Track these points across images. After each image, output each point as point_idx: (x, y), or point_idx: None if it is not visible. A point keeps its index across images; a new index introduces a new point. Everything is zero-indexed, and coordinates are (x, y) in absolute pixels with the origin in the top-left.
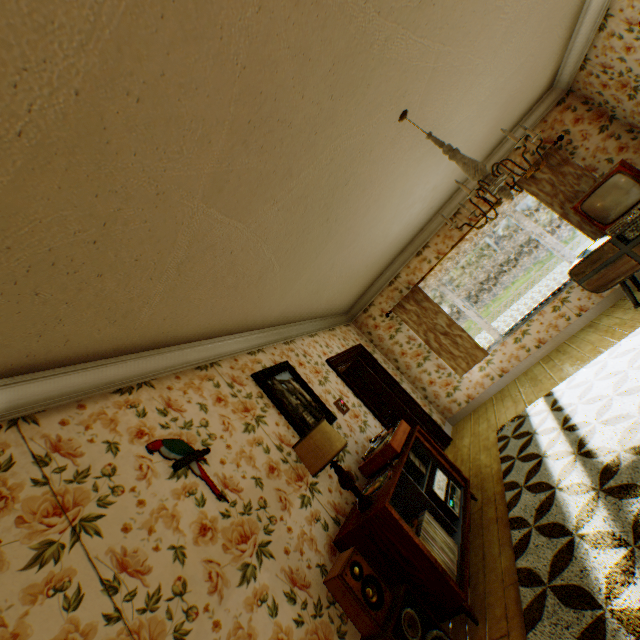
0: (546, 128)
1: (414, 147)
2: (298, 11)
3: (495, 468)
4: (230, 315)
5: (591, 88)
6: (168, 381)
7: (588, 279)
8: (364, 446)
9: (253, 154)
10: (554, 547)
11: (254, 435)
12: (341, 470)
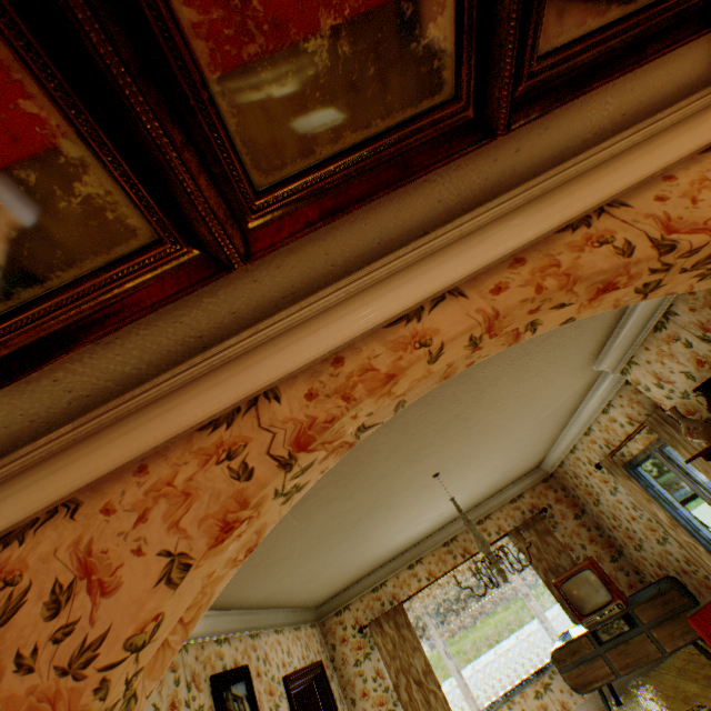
0: (534, 495)
1: (436, 489)
2: (403, 435)
3: None
4: (228, 589)
5: (567, 481)
6: None
7: (569, 670)
8: None
9: (337, 486)
10: None
11: None
12: None
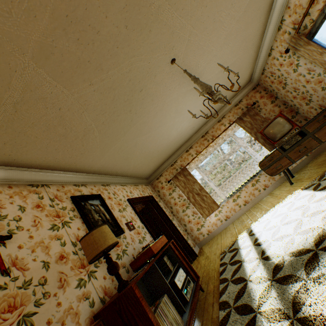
0: (248, 99)
1: (181, 84)
2: None
3: (217, 270)
4: (63, 156)
5: (267, 83)
6: (0, 187)
7: (268, 168)
8: (139, 252)
9: (72, 41)
10: (244, 322)
11: (57, 233)
12: (110, 260)
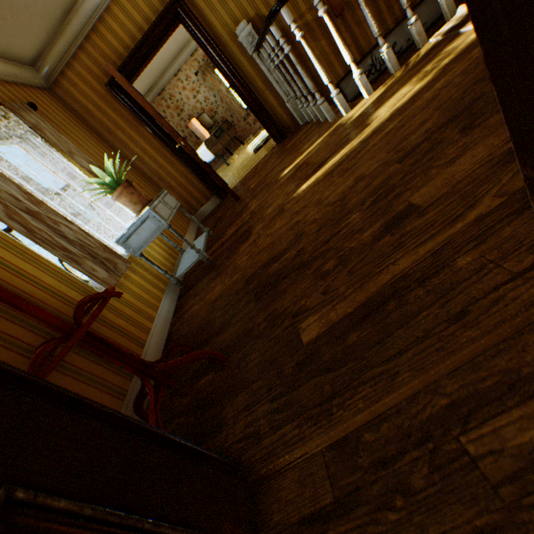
0: None
1: None
2: None
3: None
4: None
5: (162, 108)
6: None
7: (212, 149)
8: None
9: None
10: None
11: None
12: None
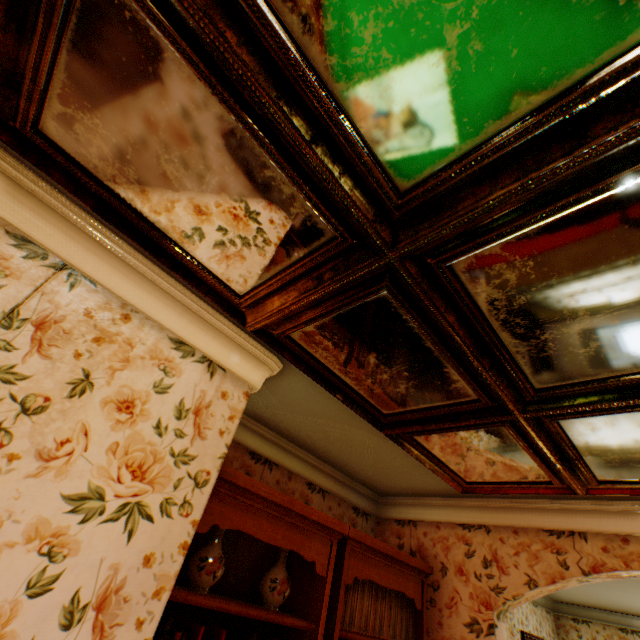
0: None
1: None
2: None
3: None
4: None
5: None
6: None
7: None
8: None
9: None
10: None
11: None
12: None
